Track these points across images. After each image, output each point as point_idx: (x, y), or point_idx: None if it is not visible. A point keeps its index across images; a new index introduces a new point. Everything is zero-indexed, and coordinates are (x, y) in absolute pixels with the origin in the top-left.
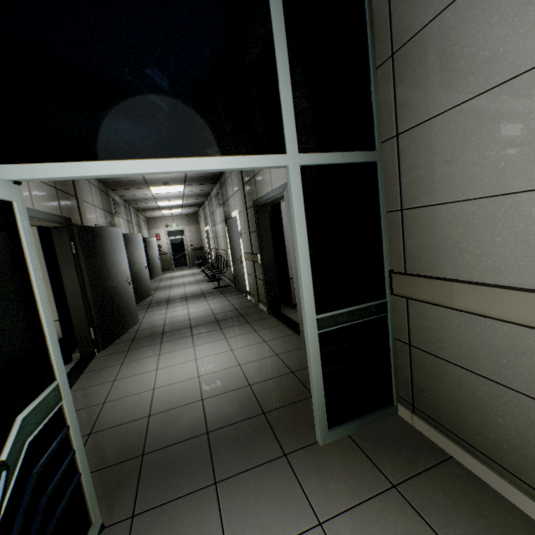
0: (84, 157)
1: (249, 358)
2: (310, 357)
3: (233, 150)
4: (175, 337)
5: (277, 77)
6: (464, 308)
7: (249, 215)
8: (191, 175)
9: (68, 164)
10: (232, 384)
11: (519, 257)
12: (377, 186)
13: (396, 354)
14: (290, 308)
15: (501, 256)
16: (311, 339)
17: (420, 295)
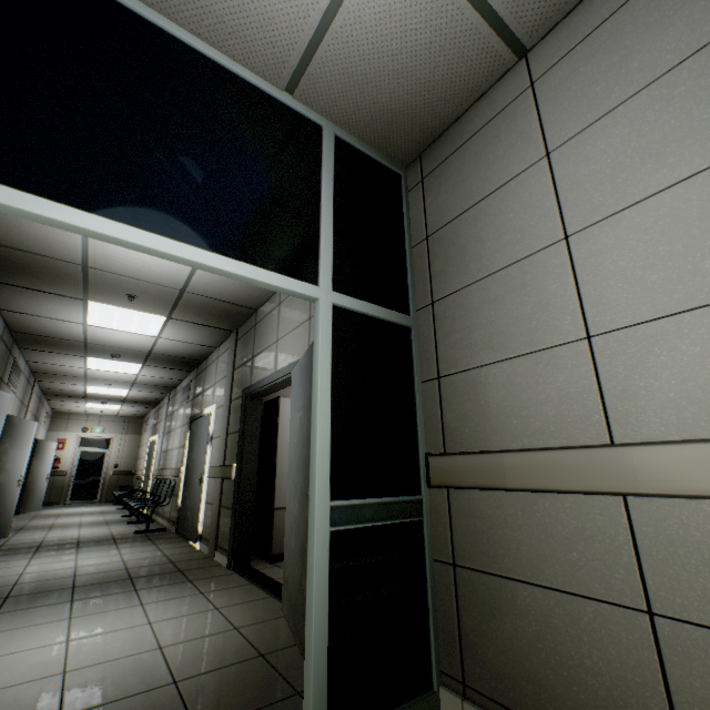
0: (59, 200)
1: (183, 634)
2: (313, 572)
3: (260, 262)
4: (32, 603)
5: (319, 218)
6: (519, 484)
7: (233, 409)
8: (160, 349)
9: (32, 196)
10: (139, 681)
11: (566, 413)
12: (411, 353)
13: (436, 588)
14: (266, 562)
15: (548, 414)
16: (318, 539)
17: (465, 479)
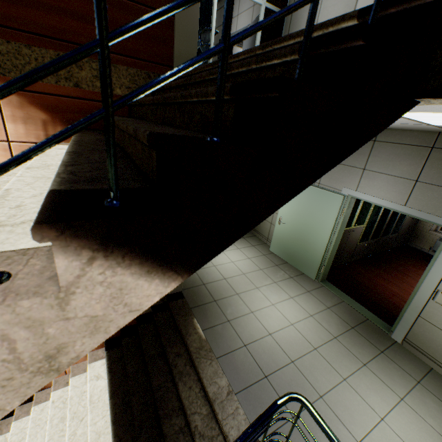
0: None
1: None
2: None
3: None
4: None
5: None
6: None
7: None
8: None
9: None
10: None
11: None
12: (283, 26)
13: None
14: None
15: None
16: None
17: None
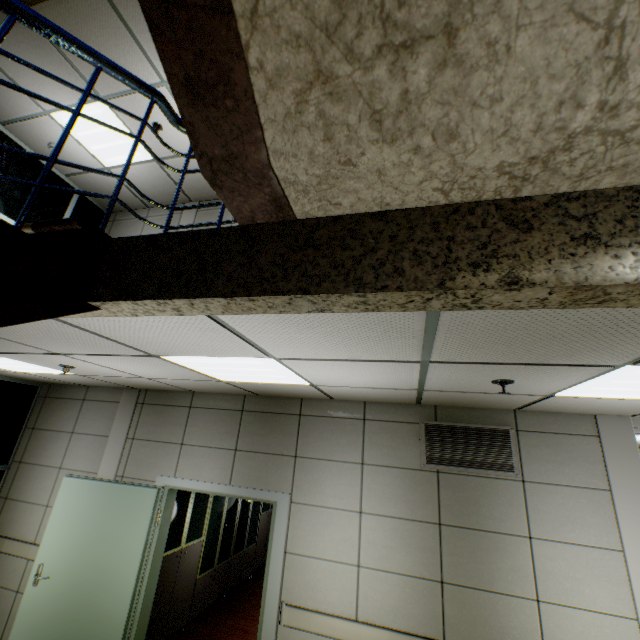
0: None
1: None
2: None
3: None
4: None
5: None
6: None
7: None
8: None
9: None
10: None
11: None
12: None
13: None
14: None
15: None
16: None
17: None
